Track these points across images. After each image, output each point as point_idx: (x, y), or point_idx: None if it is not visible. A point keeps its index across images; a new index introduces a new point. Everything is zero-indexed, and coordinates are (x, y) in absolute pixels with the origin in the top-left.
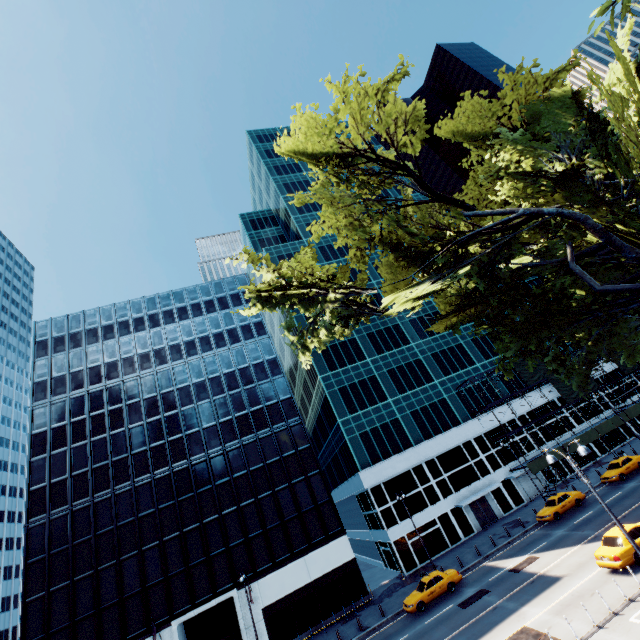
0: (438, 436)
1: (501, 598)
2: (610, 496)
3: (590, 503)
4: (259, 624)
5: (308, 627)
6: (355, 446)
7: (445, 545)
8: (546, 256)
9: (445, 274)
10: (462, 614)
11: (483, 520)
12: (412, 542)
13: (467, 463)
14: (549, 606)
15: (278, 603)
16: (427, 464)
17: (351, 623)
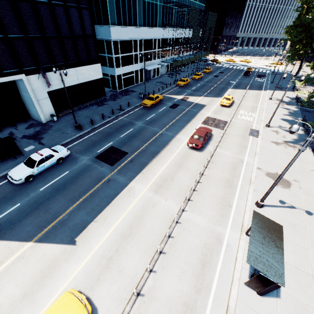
0: (149, 28)
1: (188, 108)
2: (198, 84)
3: (191, 84)
4: (46, 100)
5: (76, 105)
6: (110, 3)
7: (133, 83)
8: None
9: None
10: (175, 110)
11: (147, 78)
12: (123, 78)
13: (152, 50)
14: (210, 112)
15: (58, 91)
16: (139, 42)
17: (106, 107)
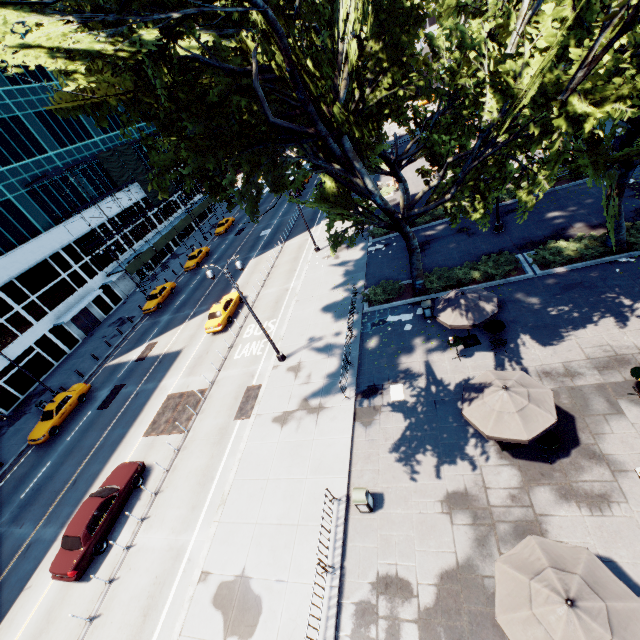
0: (13, 252)
1: (139, 385)
2: (194, 281)
3: (181, 289)
4: None
5: None
6: None
7: (50, 365)
8: (216, 52)
9: (106, 23)
10: (107, 414)
11: (87, 328)
12: (6, 380)
13: (60, 278)
14: (182, 373)
15: None
16: (4, 290)
17: None
